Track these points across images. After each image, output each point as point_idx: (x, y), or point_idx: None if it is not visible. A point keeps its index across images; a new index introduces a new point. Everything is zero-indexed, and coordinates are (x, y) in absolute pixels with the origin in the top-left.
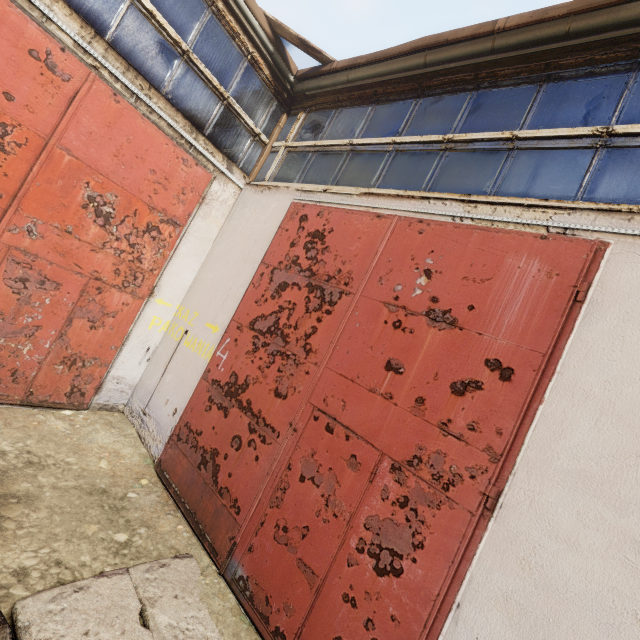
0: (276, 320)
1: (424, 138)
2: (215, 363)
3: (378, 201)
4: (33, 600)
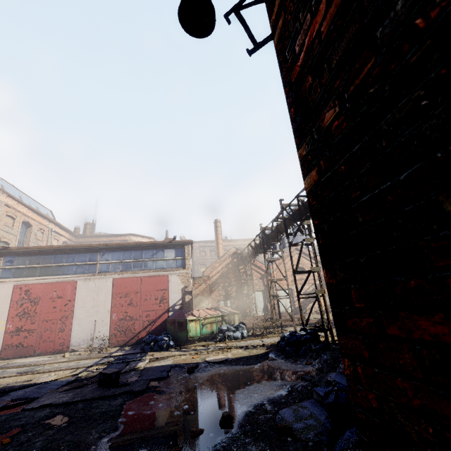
0: (24, 311)
1: (46, 265)
2: (8, 328)
3: (40, 280)
4: (10, 362)
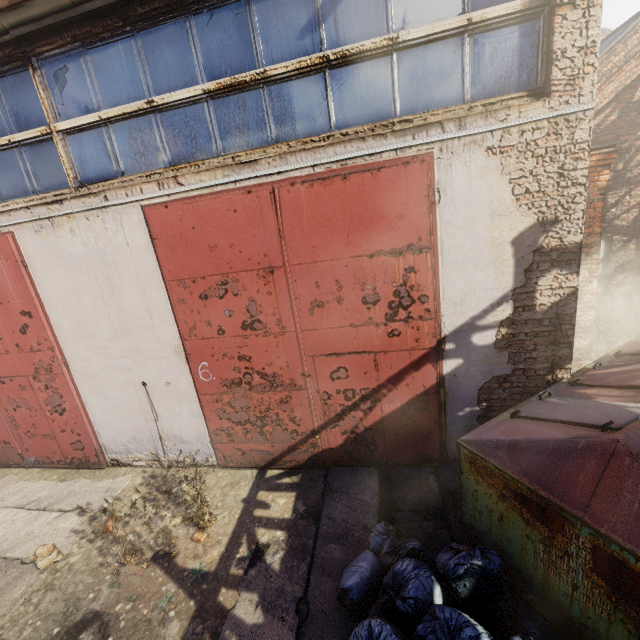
0: None
1: None
2: None
3: None
4: None
